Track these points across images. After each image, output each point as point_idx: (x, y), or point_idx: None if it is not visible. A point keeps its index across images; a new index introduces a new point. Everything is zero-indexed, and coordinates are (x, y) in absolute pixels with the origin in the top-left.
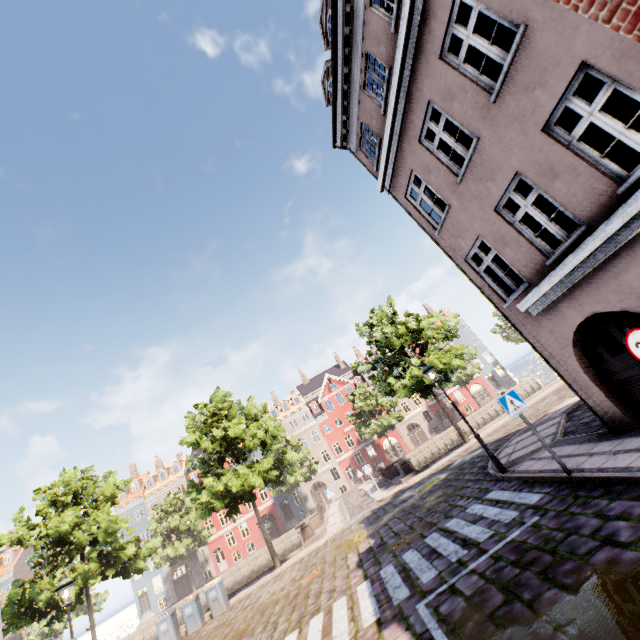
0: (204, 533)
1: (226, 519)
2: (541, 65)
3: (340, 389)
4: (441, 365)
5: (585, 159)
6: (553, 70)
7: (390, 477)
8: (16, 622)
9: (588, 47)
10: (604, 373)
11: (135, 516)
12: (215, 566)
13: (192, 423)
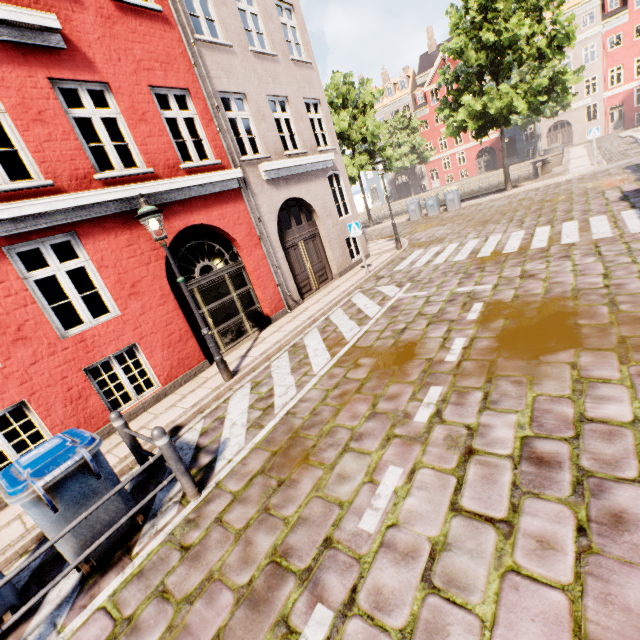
0: (426, 154)
1: (442, 146)
2: None
3: None
4: None
5: None
6: None
7: None
8: None
9: None
10: None
11: None
12: (429, 183)
13: (457, 23)
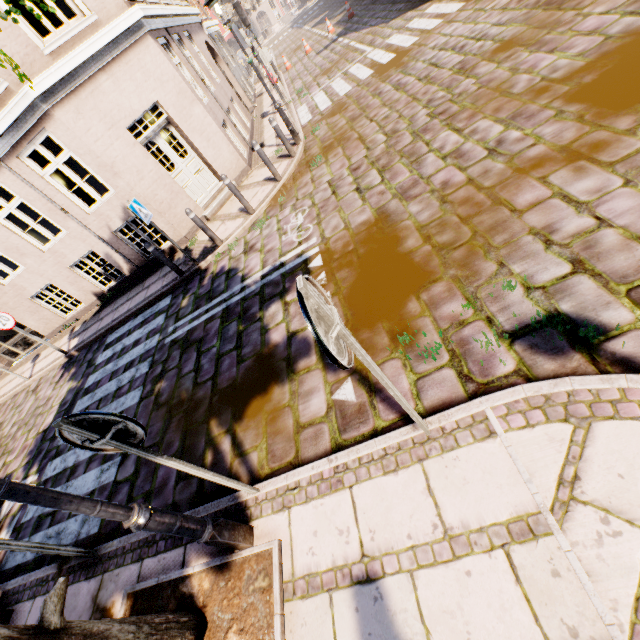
0: None
1: None
2: None
3: None
4: None
5: None
6: None
7: (304, 4)
8: None
9: None
10: None
11: None
12: None
13: None
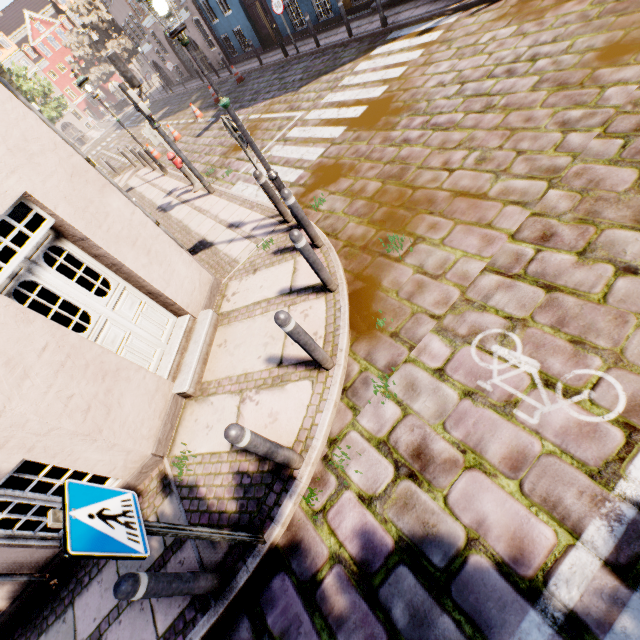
0: None
1: None
2: (124, 4)
3: (50, 32)
4: (130, 46)
5: (139, 28)
6: (126, 7)
7: (120, 110)
8: None
9: (131, 11)
10: (162, 74)
11: None
12: None
13: None
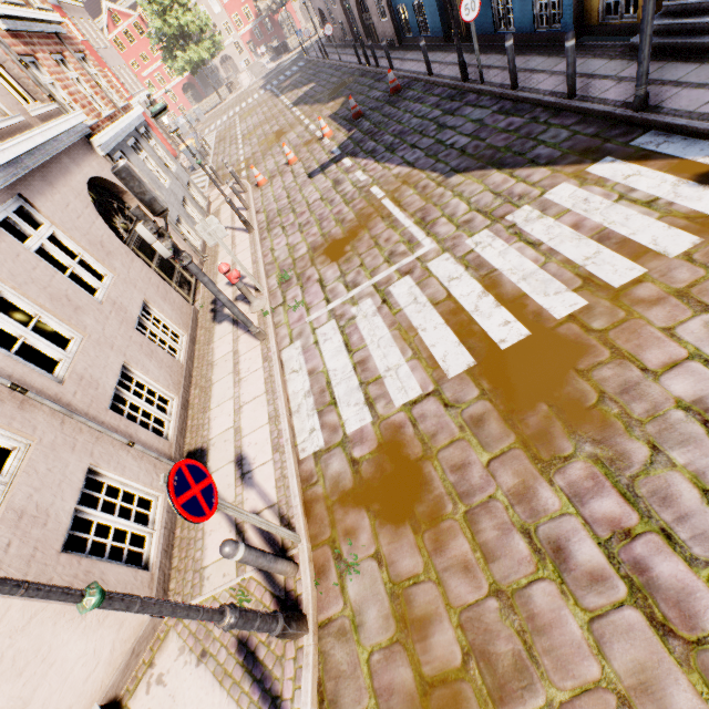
0: None
1: None
2: None
3: None
4: None
5: None
6: None
7: (278, 55)
8: None
9: None
10: None
11: None
12: None
13: (152, 12)
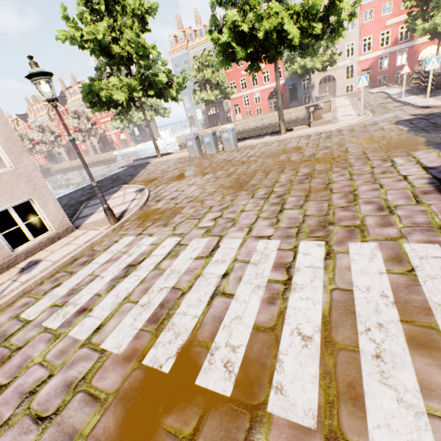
0: (228, 91)
1: (245, 87)
2: None
3: None
4: None
5: None
6: None
7: (436, 86)
8: (94, 106)
9: None
10: None
11: (182, 64)
12: (233, 116)
13: None
